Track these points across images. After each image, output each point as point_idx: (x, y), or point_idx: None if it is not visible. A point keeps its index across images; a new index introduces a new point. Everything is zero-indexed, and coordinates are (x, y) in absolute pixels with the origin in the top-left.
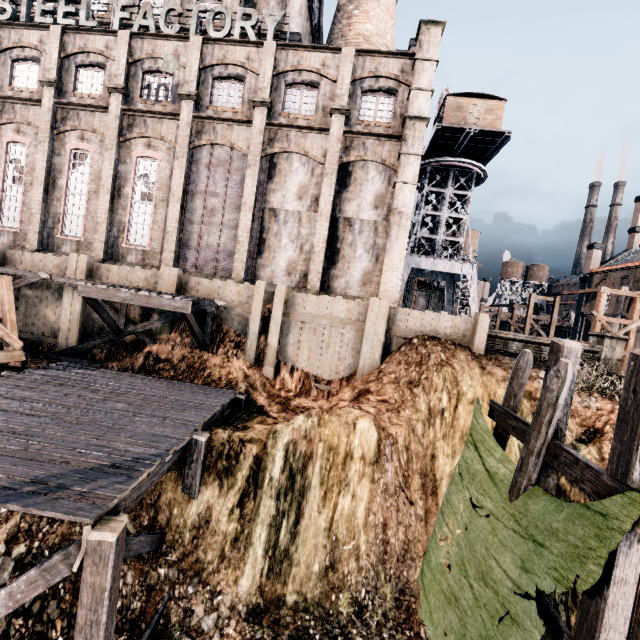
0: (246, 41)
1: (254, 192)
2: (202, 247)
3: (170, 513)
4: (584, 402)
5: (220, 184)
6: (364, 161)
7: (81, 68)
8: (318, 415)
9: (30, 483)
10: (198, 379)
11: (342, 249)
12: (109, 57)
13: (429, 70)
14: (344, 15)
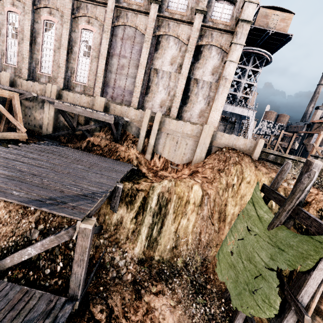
0: None
1: (146, 58)
2: (116, 87)
3: (104, 217)
4: None
5: (128, 51)
6: (210, 45)
7: None
8: (175, 181)
9: (49, 199)
10: (113, 157)
11: (191, 96)
12: None
13: None
14: None
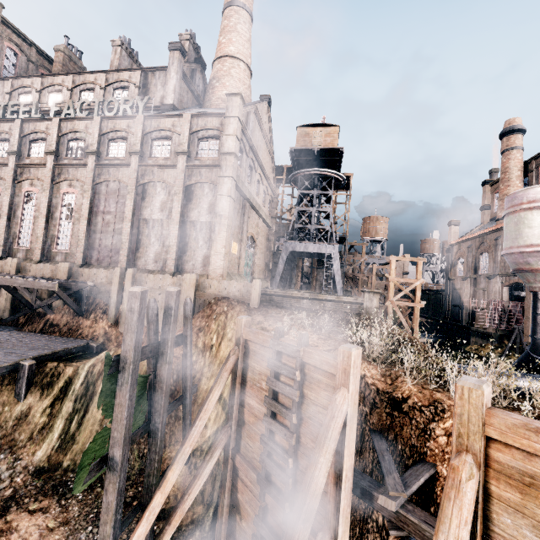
0: (127, 116)
1: (132, 209)
2: (102, 248)
3: (3, 410)
4: (293, 334)
5: (113, 206)
6: (201, 183)
7: (33, 142)
8: (115, 350)
9: None
10: (73, 335)
11: (189, 242)
12: (48, 134)
13: (233, 123)
14: (210, 87)
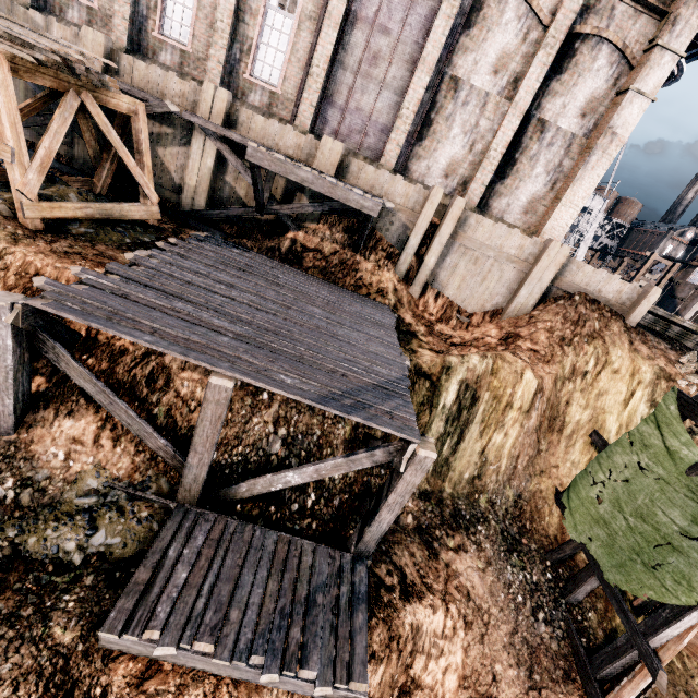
0: None
1: (442, 45)
2: (350, 109)
3: None
4: None
5: (396, 15)
6: (599, 38)
7: None
8: (493, 358)
9: (343, 395)
10: (348, 285)
11: (519, 161)
12: None
13: None
14: None
